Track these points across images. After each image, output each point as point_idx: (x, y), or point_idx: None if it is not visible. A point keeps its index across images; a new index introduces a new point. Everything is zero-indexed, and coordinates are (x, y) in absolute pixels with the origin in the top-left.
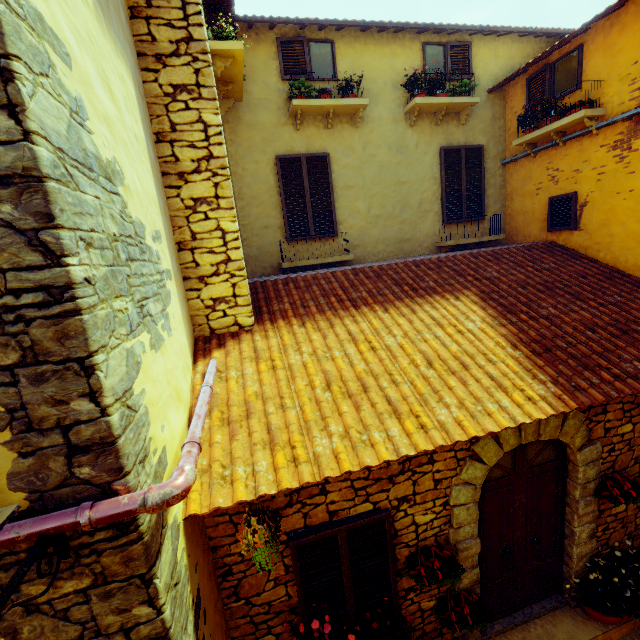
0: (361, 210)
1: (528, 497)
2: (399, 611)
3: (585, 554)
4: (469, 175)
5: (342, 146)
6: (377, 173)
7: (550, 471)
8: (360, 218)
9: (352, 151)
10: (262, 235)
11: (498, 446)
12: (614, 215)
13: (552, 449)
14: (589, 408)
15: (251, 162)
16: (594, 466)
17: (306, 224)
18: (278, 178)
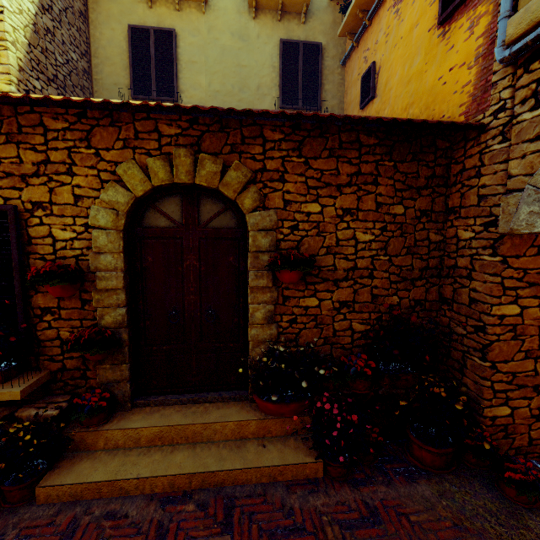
0: (202, 84)
1: (202, 261)
2: (34, 331)
3: (263, 340)
4: (306, 68)
5: (189, 27)
6: (220, 54)
7: (229, 240)
8: (201, 90)
9: (198, 32)
10: (111, 90)
11: (144, 175)
12: (393, 69)
13: (232, 217)
14: (262, 170)
15: (108, 29)
16: (267, 235)
17: (150, 86)
18: (128, 43)
